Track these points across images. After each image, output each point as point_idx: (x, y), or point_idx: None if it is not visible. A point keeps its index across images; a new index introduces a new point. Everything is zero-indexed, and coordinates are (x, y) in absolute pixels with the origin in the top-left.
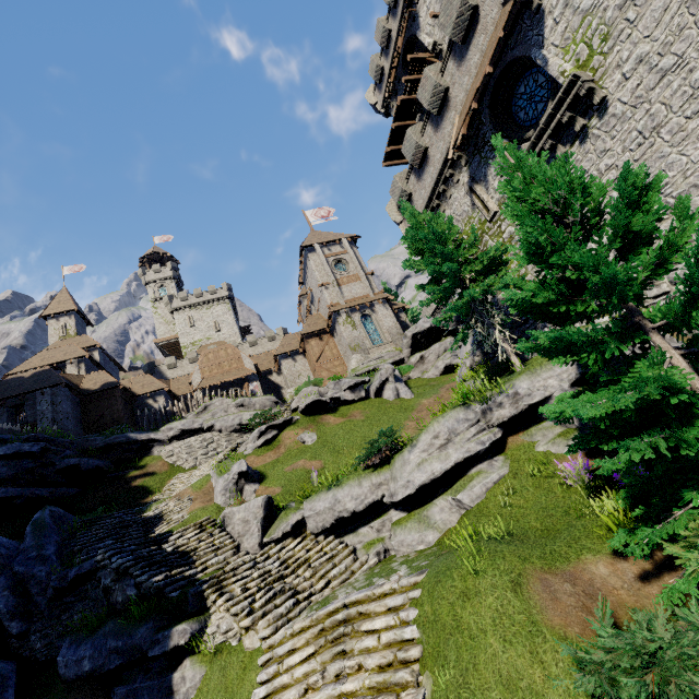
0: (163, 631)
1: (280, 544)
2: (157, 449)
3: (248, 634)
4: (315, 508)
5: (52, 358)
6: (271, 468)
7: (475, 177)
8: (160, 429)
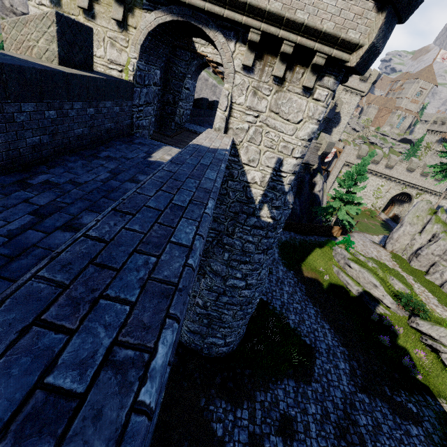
0: None
1: None
2: None
3: None
4: None
5: None
6: None
7: (439, 141)
8: None
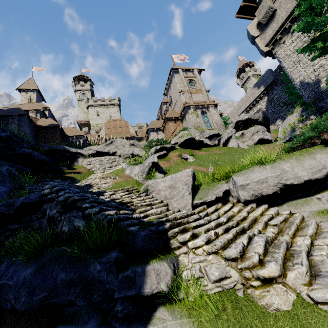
0: (132, 267)
1: (213, 206)
2: (81, 159)
3: (273, 288)
4: (251, 178)
5: (21, 108)
6: (168, 168)
7: None
8: (83, 149)
